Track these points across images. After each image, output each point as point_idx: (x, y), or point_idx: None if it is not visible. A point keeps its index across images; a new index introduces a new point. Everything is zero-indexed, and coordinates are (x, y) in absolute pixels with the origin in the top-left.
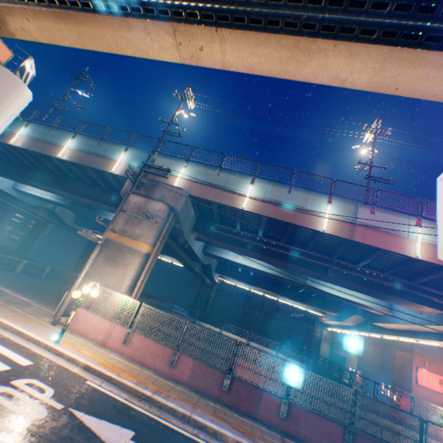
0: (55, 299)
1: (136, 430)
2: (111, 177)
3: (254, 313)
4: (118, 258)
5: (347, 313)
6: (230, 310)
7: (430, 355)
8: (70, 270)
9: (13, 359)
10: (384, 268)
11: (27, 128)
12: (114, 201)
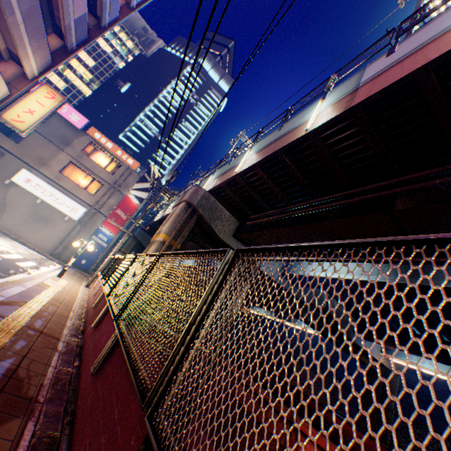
0: None
1: None
2: None
3: None
4: (147, 251)
5: None
6: None
7: None
8: None
9: (17, 262)
10: None
11: (163, 210)
12: None
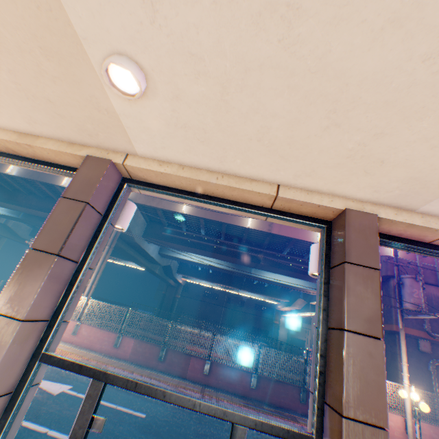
0: None
1: (74, 384)
2: (62, 190)
3: (221, 309)
4: None
5: (294, 298)
6: (198, 309)
7: None
8: None
9: None
10: (303, 254)
11: None
12: None
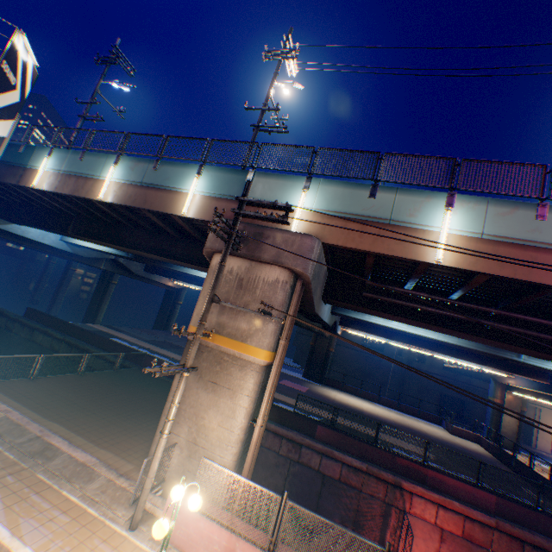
0: (132, 431)
1: None
2: (181, 223)
3: (389, 366)
4: (217, 377)
5: None
6: (354, 363)
7: None
8: (151, 331)
9: None
10: None
11: (50, 159)
12: (192, 255)
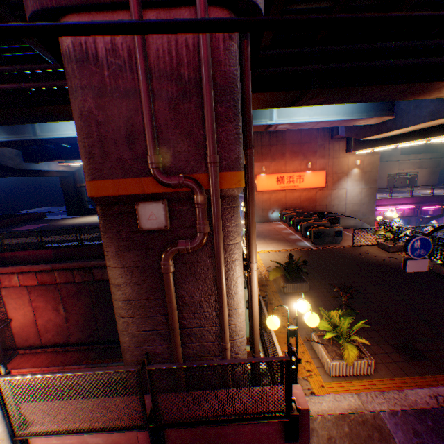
0: None
1: None
2: None
3: None
4: None
5: None
6: None
7: (269, 158)
8: None
9: None
10: None
11: None
12: None
